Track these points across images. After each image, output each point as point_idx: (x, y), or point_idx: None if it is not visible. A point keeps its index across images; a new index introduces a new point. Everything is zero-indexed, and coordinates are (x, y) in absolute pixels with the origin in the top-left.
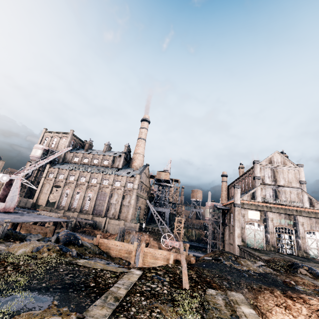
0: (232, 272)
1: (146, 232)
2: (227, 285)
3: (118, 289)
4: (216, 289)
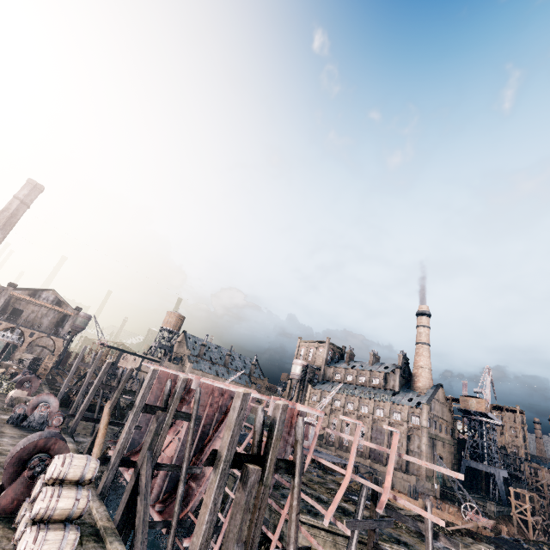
0: (517, 548)
1: (454, 502)
2: (492, 545)
3: (400, 511)
4: (475, 541)
